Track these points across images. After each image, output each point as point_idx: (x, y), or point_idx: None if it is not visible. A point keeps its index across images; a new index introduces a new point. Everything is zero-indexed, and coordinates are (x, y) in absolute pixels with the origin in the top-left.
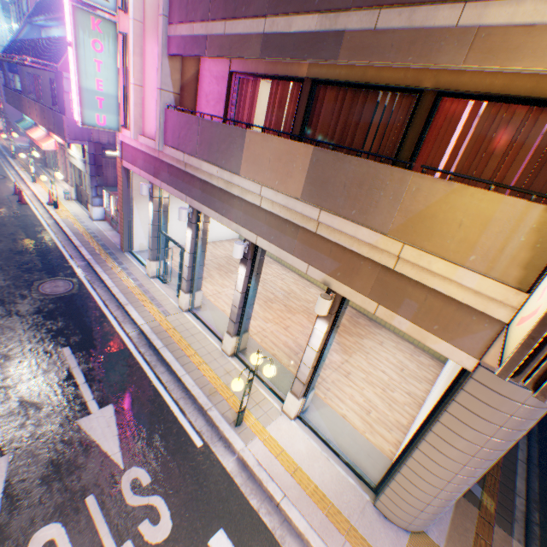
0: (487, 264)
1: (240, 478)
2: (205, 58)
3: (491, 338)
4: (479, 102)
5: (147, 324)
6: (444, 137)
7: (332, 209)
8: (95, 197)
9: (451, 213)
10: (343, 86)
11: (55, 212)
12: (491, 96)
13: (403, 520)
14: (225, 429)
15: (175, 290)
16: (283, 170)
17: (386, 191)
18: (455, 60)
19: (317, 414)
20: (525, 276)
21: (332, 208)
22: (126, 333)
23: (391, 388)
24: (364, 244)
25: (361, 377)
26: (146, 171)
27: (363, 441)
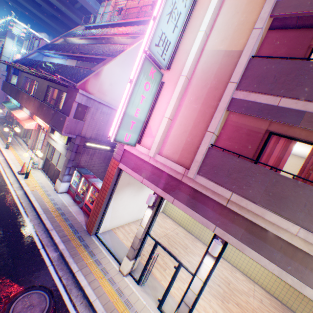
0: None
1: None
2: (233, 113)
3: None
4: None
5: None
6: None
7: None
8: (66, 174)
9: None
10: None
11: (24, 181)
12: None
13: None
14: None
15: (150, 294)
16: None
17: None
18: None
19: None
20: None
21: None
22: None
23: None
24: None
25: None
26: (152, 181)
27: None
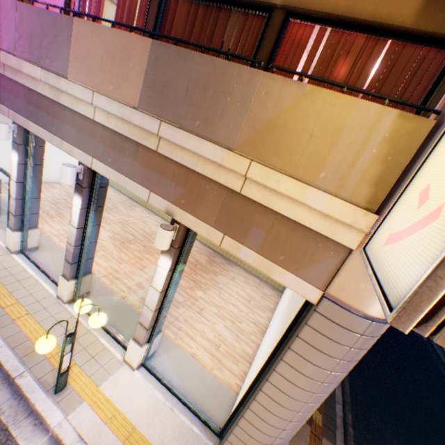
0: (338, 182)
1: None
2: None
3: (336, 267)
4: (323, 30)
5: None
6: (292, 64)
7: (174, 120)
8: None
9: (303, 121)
10: None
11: None
12: (336, 20)
13: None
14: (38, 400)
15: (7, 228)
16: (118, 71)
17: (234, 95)
18: None
19: (166, 357)
20: (375, 194)
21: (174, 119)
22: None
23: (240, 319)
24: (210, 163)
25: (214, 312)
26: None
27: (212, 379)
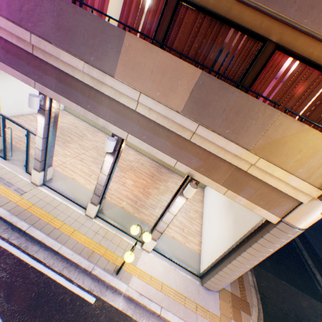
0: (307, 175)
1: (130, 310)
2: None
3: (290, 208)
4: (295, 61)
5: (2, 207)
6: (270, 79)
7: (209, 126)
8: None
9: (297, 143)
10: (206, 14)
11: None
12: (307, 60)
13: (218, 288)
14: (110, 280)
15: (21, 165)
16: (166, 84)
17: (257, 121)
18: None
19: (161, 242)
20: None
21: (210, 125)
22: None
23: (189, 211)
24: (229, 153)
25: None
26: None
27: (187, 249)
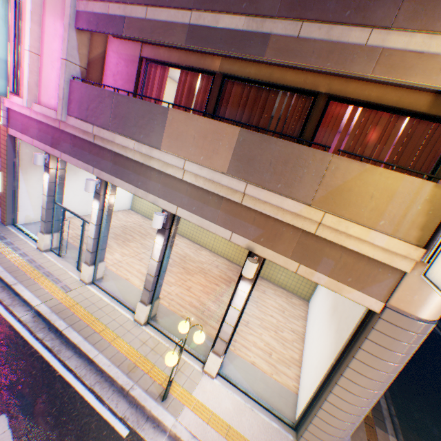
0: (393, 227)
1: None
2: (113, 41)
3: (393, 285)
4: (357, 108)
5: (44, 303)
6: (333, 130)
7: (258, 183)
8: None
9: (364, 187)
10: (251, 83)
11: None
12: (368, 104)
13: None
14: (152, 407)
15: (74, 262)
16: (209, 147)
17: (309, 168)
18: (366, 70)
19: (233, 366)
20: (421, 235)
21: (259, 182)
22: (16, 318)
23: (282, 329)
24: (288, 212)
25: (259, 323)
26: (41, 140)
27: (274, 382)
